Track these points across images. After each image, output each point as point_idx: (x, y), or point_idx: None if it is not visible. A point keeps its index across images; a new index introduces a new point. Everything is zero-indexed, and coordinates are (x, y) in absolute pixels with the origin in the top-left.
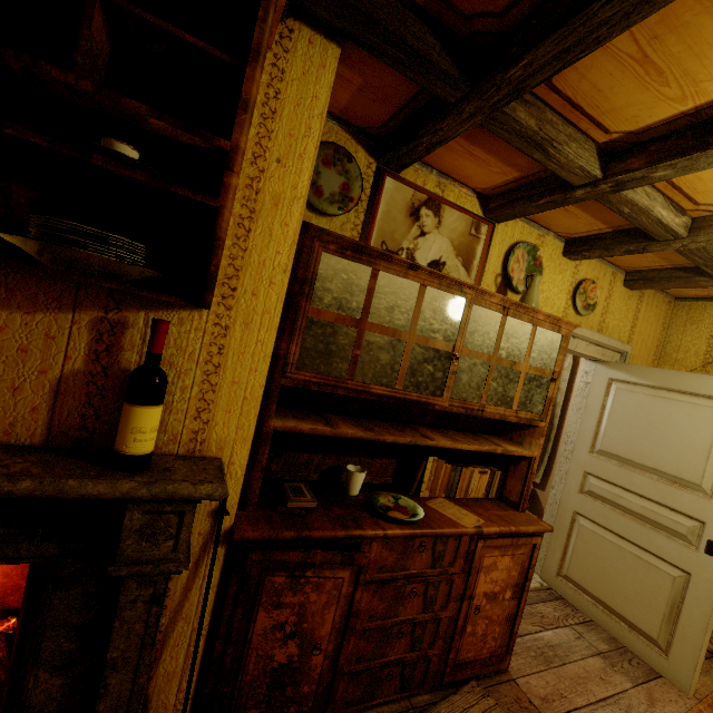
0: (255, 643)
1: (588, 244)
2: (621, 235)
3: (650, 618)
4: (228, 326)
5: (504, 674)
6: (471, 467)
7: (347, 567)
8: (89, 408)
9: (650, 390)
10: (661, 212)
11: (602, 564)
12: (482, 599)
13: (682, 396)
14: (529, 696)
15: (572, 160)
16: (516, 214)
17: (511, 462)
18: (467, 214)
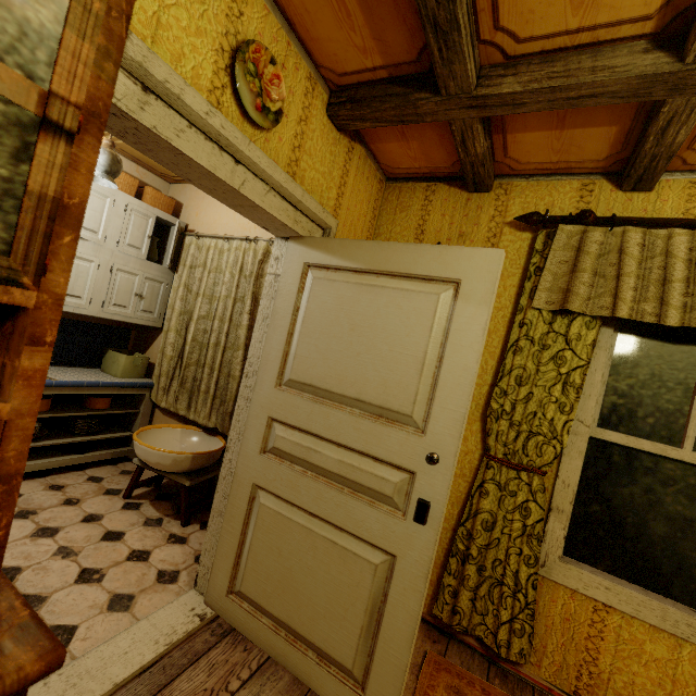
0: None
1: None
2: None
3: (344, 638)
4: None
5: None
6: None
7: None
8: None
9: (355, 276)
10: None
11: (286, 563)
12: None
13: (393, 280)
14: None
15: None
16: None
17: None
18: None
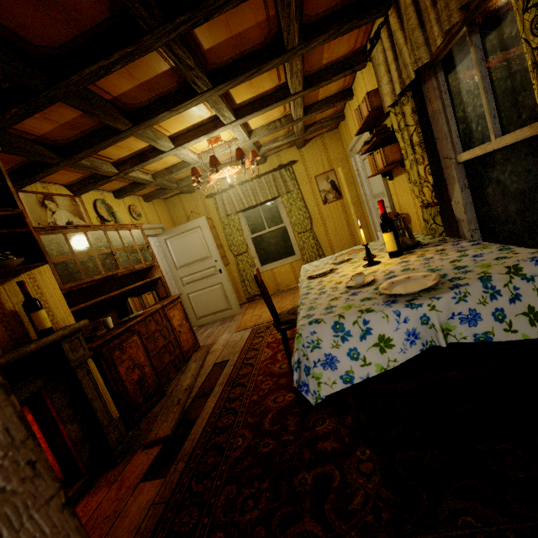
0: (125, 378)
1: (123, 191)
2: (133, 185)
3: (223, 304)
4: (35, 277)
5: (200, 347)
6: (144, 294)
7: (134, 335)
8: (9, 331)
9: (178, 236)
10: (142, 176)
11: (205, 302)
12: (179, 328)
13: (187, 232)
14: (209, 344)
15: (107, 170)
16: (90, 190)
17: (155, 285)
18: (66, 196)
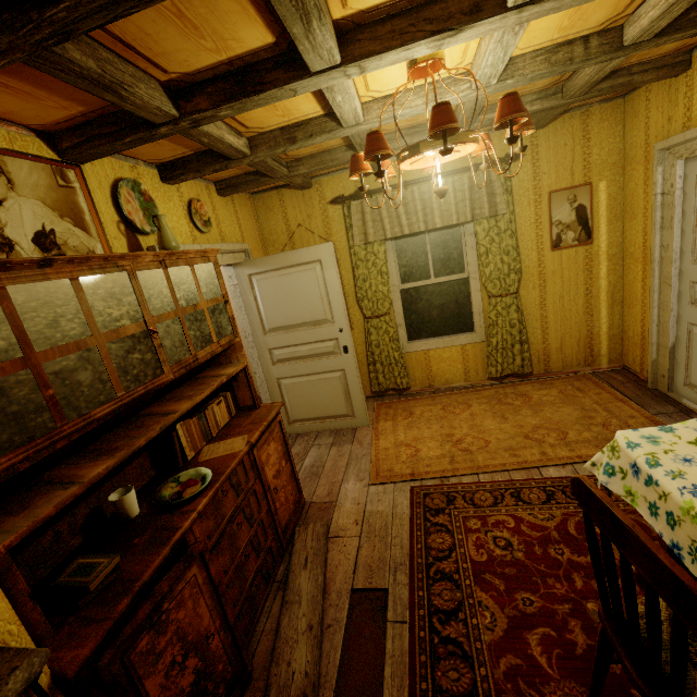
0: None
1: (180, 168)
2: (203, 157)
3: (341, 406)
4: None
5: (305, 506)
6: (210, 406)
7: (191, 565)
8: None
9: (276, 273)
10: (229, 138)
11: (307, 398)
12: (275, 481)
13: (294, 268)
14: (323, 501)
15: (148, 102)
16: (102, 153)
17: (232, 380)
18: (40, 161)
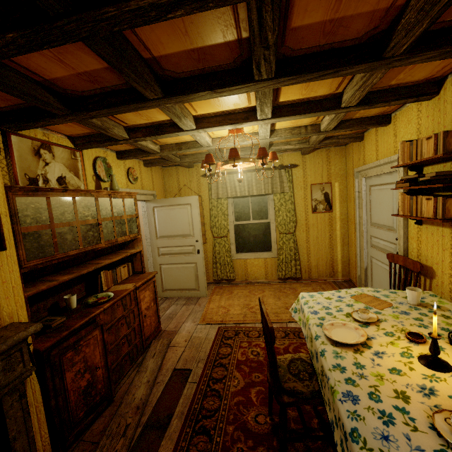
0: (70, 387)
1: (127, 154)
2: (138, 150)
3: (192, 283)
4: None
5: (161, 332)
6: (119, 267)
7: (96, 329)
8: None
9: (167, 207)
10: (151, 146)
11: (175, 277)
12: (145, 311)
13: (177, 206)
14: (171, 330)
15: (117, 134)
16: (93, 147)
17: (133, 257)
18: (67, 148)
